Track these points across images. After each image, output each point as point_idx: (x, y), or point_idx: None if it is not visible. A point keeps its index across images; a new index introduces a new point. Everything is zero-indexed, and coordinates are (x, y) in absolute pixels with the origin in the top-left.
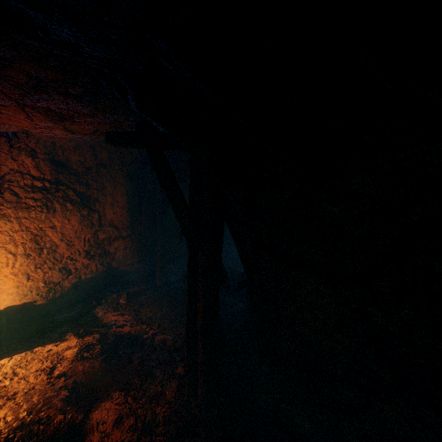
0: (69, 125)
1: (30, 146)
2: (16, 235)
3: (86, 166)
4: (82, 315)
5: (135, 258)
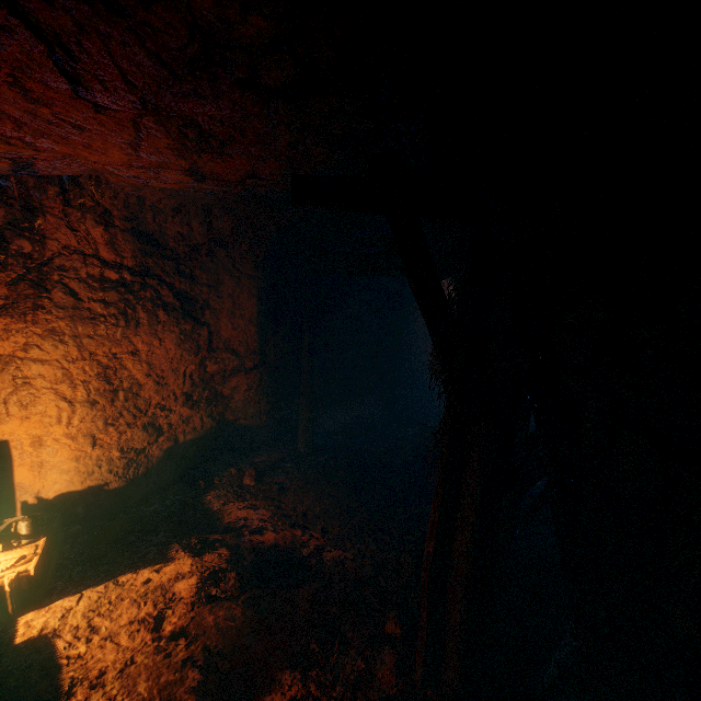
0: (206, 161)
1: (101, 203)
2: (73, 368)
3: (191, 244)
4: (186, 507)
5: (262, 405)
